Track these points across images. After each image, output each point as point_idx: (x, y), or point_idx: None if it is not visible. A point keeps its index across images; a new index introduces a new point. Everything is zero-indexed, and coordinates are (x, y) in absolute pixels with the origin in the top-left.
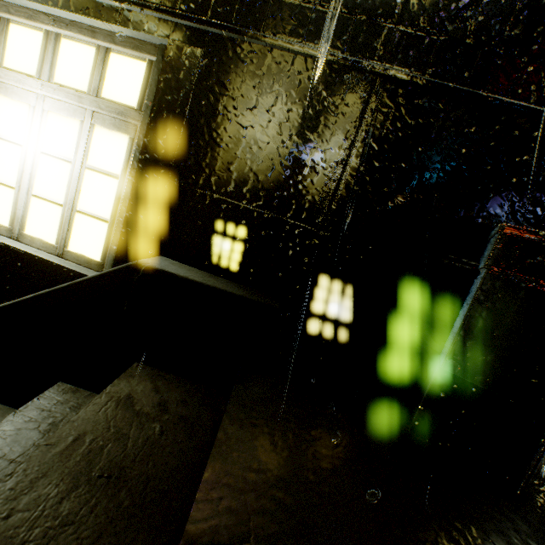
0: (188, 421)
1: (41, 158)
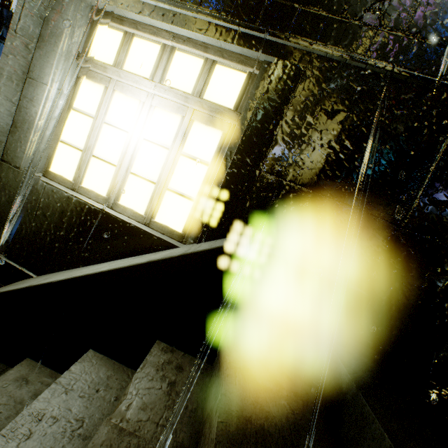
0: (302, 398)
1: (143, 143)
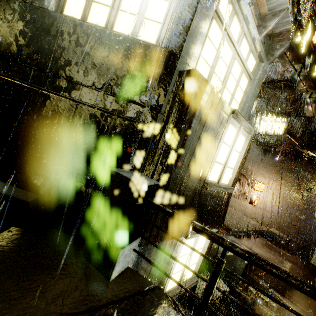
0: None
1: None
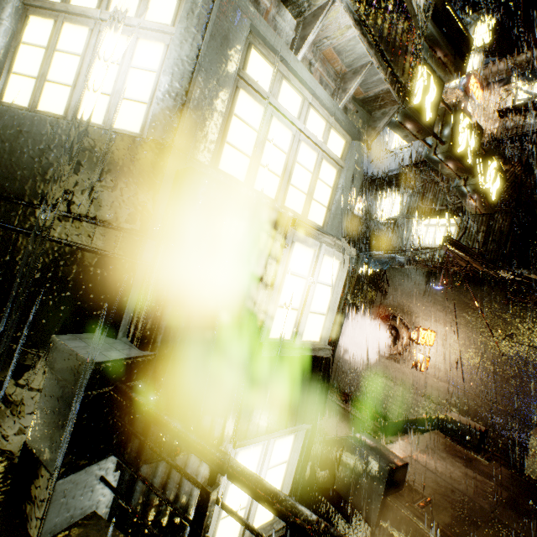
0: None
1: None
